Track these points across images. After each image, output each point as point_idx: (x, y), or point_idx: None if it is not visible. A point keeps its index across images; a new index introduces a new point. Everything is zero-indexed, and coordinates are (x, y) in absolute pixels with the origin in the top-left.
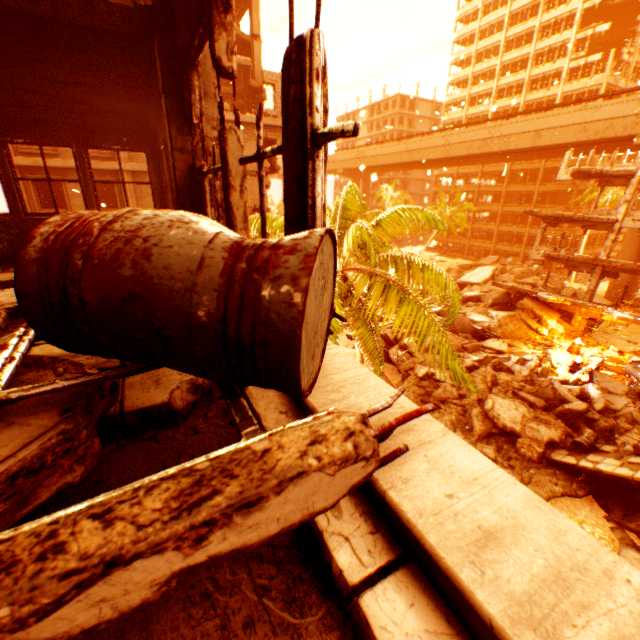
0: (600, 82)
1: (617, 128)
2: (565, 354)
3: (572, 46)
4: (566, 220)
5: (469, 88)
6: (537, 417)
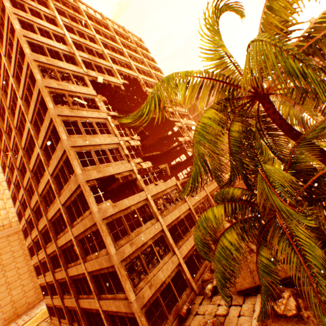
0: None
1: None
2: None
3: None
4: None
5: None
6: None
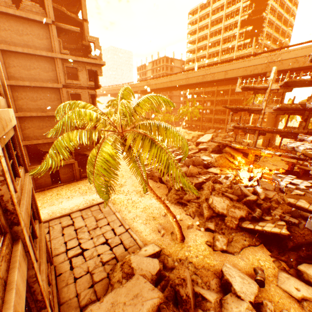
0: (250, 51)
1: (259, 69)
2: (246, 173)
3: (238, 36)
4: (241, 110)
5: (196, 54)
6: (234, 205)
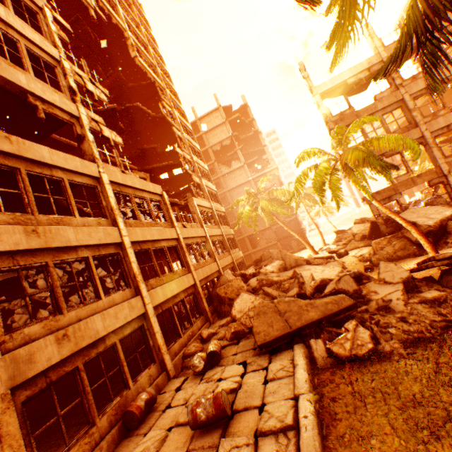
0: None
1: None
2: None
3: None
4: None
5: None
6: None
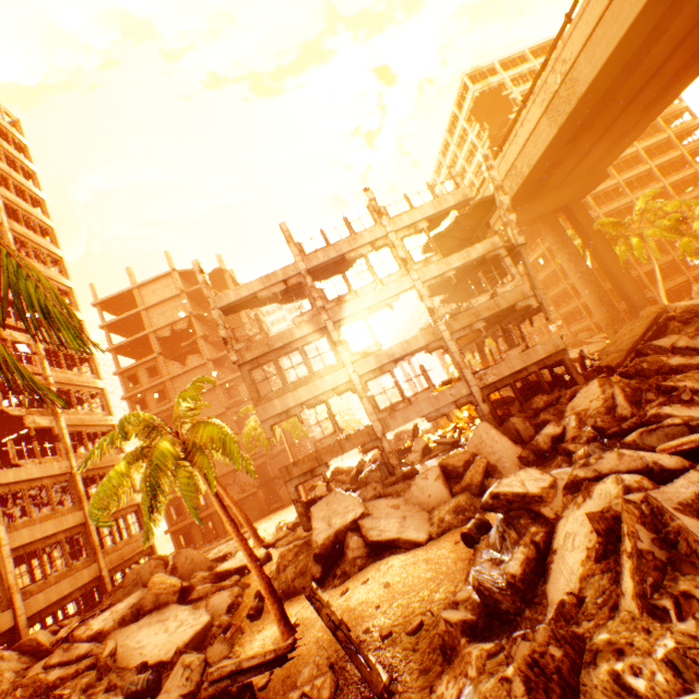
0: None
1: None
2: None
3: None
4: None
5: None
6: None
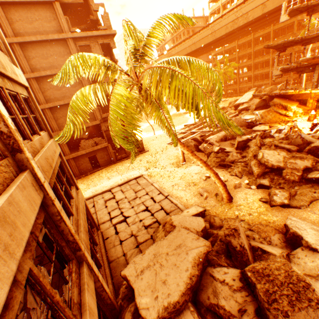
0: None
1: None
2: (306, 122)
3: None
4: (291, 44)
5: (220, 0)
6: (294, 156)
